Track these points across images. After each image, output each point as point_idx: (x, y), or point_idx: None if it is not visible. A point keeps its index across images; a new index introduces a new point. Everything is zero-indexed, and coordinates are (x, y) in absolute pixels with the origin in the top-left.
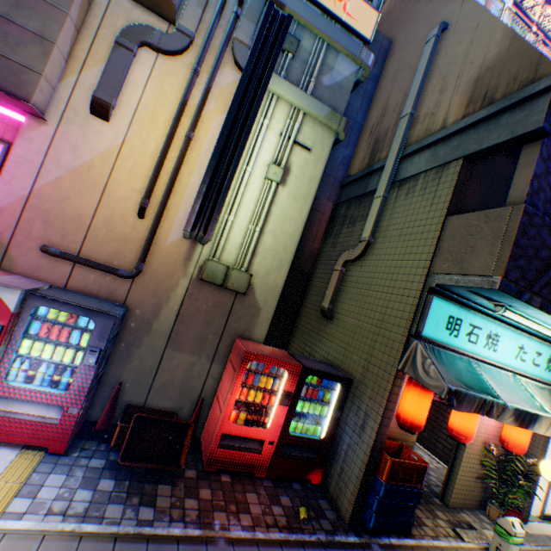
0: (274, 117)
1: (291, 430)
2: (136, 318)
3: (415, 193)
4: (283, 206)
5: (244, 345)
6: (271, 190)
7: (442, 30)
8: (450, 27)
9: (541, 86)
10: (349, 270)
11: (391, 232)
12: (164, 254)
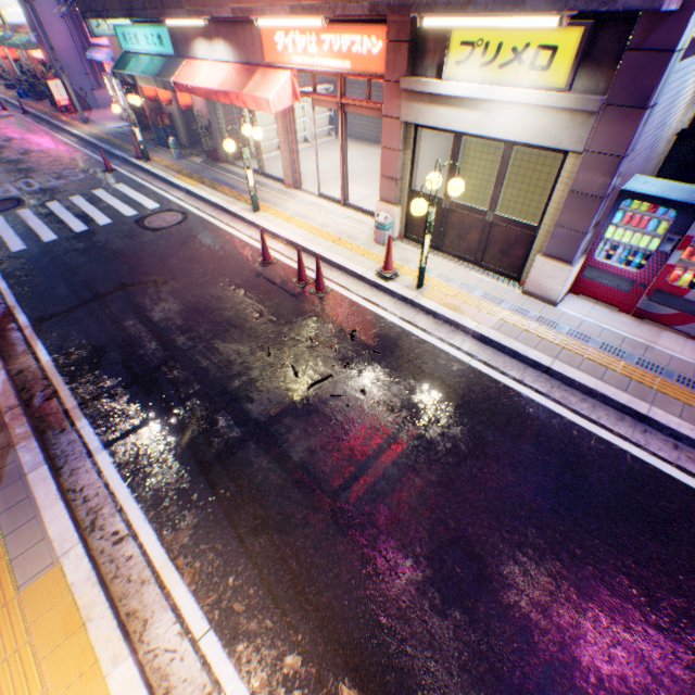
0: None
1: None
2: None
3: None
4: None
5: None
6: None
7: None
8: None
9: None
10: None
11: None
12: None
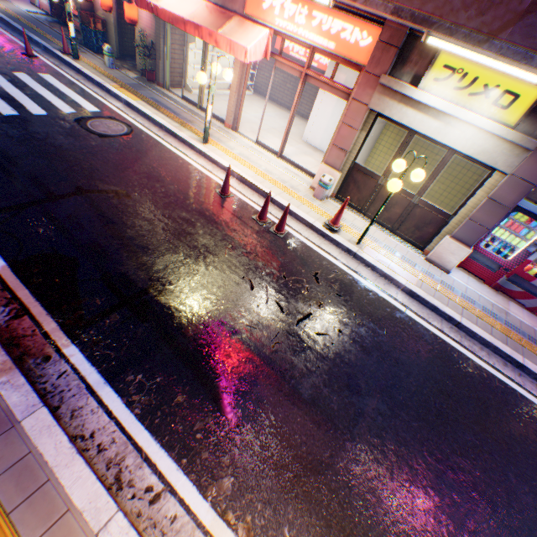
0: None
1: None
2: None
3: None
4: None
5: None
6: None
7: None
8: None
9: None
10: None
11: None
12: None
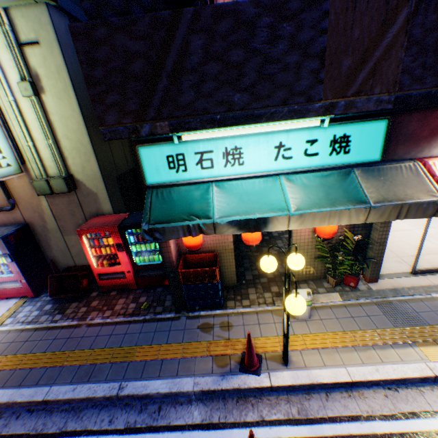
0: None
1: (142, 262)
2: (38, 227)
3: None
4: (57, 110)
5: (83, 225)
6: (36, 105)
7: None
8: None
9: None
10: None
11: None
12: (20, 187)
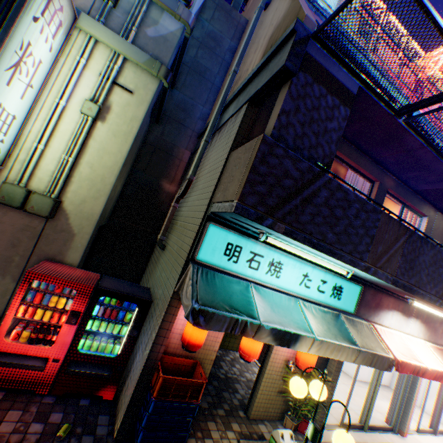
0: (94, 58)
1: (85, 348)
2: None
3: (223, 136)
4: (103, 140)
5: (36, 266)
6: (87, 124)
7: (268, 4)
8: (272, 0)
9: (290, 30)
10: (182, 206)
11: (206, 171)
12: None
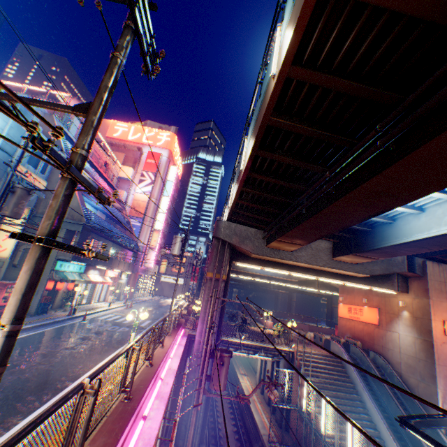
0: None
1: None
2: None
3: None
4: None
5: (5, 282)
6: None
7: None
8: None
9: (83, 223)
10: (27, 250)
11: None
12: None
